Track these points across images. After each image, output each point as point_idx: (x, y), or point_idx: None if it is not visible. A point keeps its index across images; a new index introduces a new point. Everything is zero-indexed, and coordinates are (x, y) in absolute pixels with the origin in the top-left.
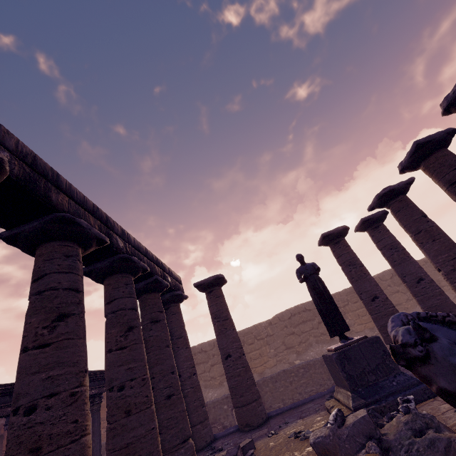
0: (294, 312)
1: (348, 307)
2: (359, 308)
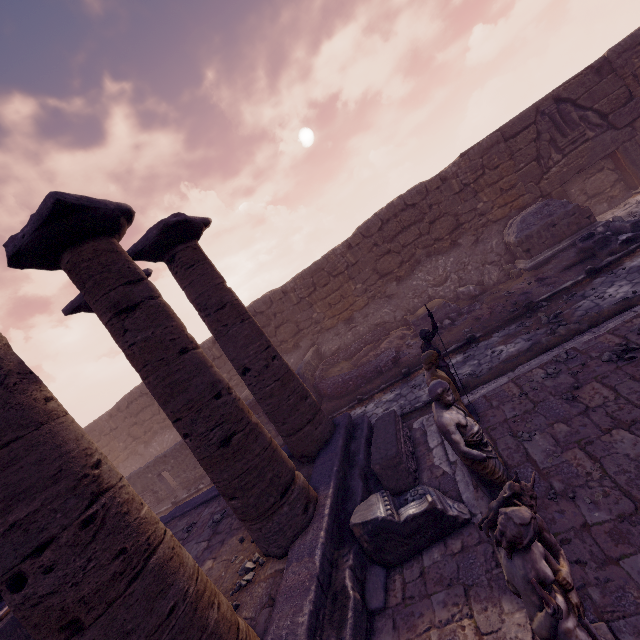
0: None
1: (314, 295)
2: (330, 294)
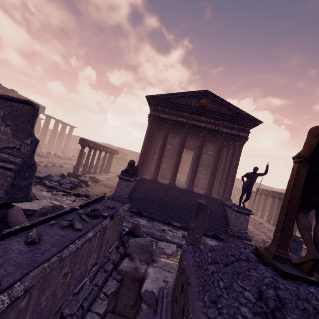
0: (77, 137)
1: None
2: None
